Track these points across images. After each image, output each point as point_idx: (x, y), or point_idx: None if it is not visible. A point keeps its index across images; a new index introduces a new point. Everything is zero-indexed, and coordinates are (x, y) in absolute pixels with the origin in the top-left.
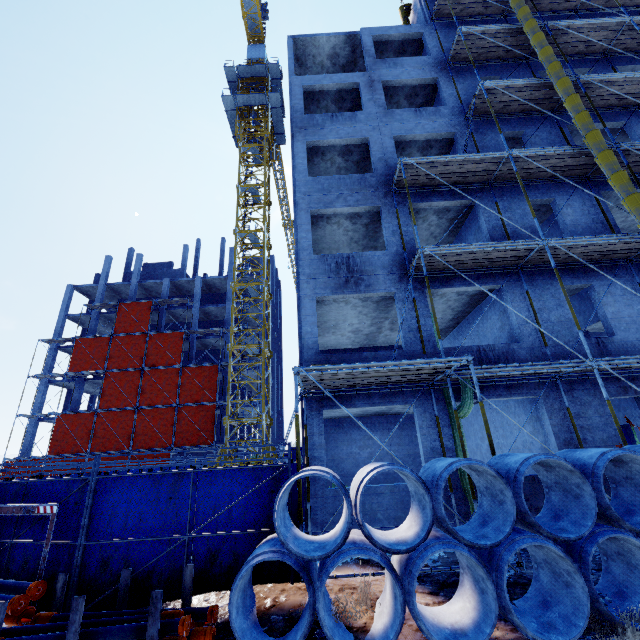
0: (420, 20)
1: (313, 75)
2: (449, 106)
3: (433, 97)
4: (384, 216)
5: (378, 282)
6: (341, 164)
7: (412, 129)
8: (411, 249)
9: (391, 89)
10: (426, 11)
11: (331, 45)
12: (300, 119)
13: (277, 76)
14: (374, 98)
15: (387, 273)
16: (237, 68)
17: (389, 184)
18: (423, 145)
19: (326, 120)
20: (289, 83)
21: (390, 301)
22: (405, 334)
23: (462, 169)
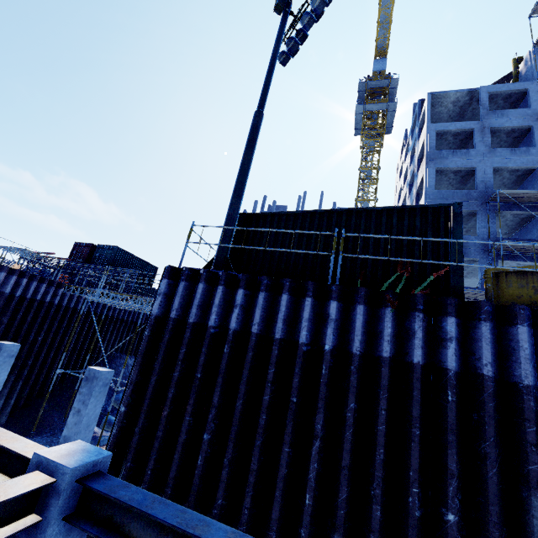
0: (528, 74)
1: (443, 123)
2: (537, 147)
3: (526, 133)
4: (479, 217)
5: (470, 252)
6: (451, 176)
7: (506, 163)
8: (493, 237)
9: (495, 129)
10: (534, 70)
11: (456, 96)
12: (432, 153)
13: (395, 86)
14: (483, 140)
15: (476, 248)
16: (367, 83)
17: (485, 198)
18: (512, 170)
19: (449, 154)
20: (426, 127)
21: (472, 262)
22: (482, 281)
23: (536, 196)
